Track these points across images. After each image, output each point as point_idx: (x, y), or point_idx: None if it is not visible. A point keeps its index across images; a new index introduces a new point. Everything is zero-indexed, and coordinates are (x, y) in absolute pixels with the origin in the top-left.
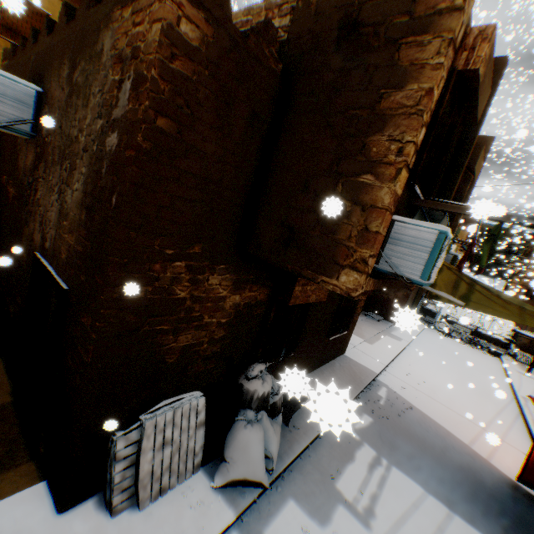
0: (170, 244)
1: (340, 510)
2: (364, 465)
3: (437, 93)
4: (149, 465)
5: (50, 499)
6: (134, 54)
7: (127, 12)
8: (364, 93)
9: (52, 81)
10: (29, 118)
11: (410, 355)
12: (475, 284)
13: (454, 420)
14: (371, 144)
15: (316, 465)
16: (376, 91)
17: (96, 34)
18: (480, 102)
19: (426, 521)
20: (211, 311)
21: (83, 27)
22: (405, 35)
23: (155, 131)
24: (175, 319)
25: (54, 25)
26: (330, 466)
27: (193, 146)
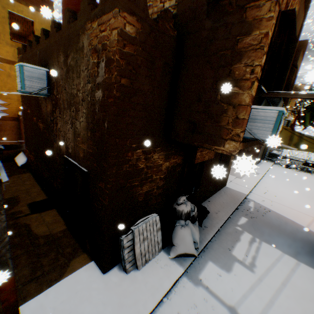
0: (134, 141)
1: (236, 264)
2: (246, 243)
3: (271, 34)
4: (139, 250)
5: (97, 268)
6: (103, 47)
7: (94, 24)
8: (227, 40)
9: (54, 64)
10: (45, 86)
11: (265, 182)
12: (302, 136)
13: (296, 215)
14: (234, 70)
15: (220, 245)
16: (234, 38)
17: (77, 37)
18: (297, 26)
19: (284, 267)
20: (156, 172)
21: (67, 33)
22: (248, 2)
23: (121, 86)
24: (140, 178)
25: (46, 32)
26: (228, 244)
27: (138, 89)
